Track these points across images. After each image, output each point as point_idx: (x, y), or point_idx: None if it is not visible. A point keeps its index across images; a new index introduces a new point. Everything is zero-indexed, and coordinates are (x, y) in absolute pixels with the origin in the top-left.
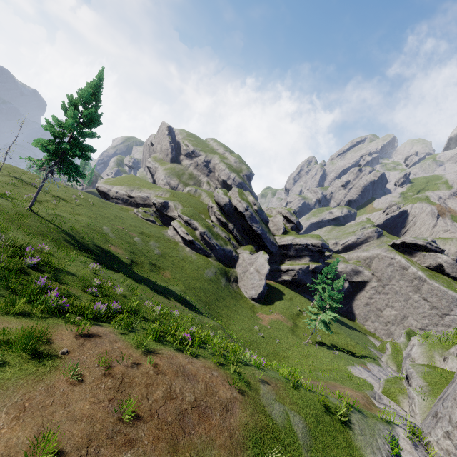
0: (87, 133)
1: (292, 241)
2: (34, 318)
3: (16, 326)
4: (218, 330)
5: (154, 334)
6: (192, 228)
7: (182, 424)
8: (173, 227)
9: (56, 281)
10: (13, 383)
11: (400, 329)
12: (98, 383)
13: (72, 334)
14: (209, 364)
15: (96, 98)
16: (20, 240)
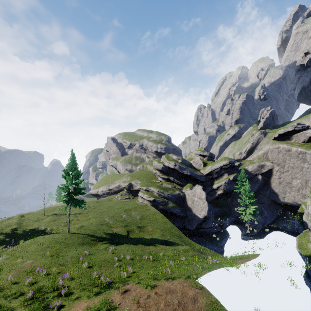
0: (78, 182)
1: (211, 169)
2: (101, 294)
3: (97, 301)
4: (189, 251)
5: (151, 277)
6: (150, 192)
7: None
8: (140, 196)
9: (99, 269)
10: None
11: (308, 190)
12: None
13: (118, 294)
14: (181, 280)
15: (75, 164)
16: (74, 254)
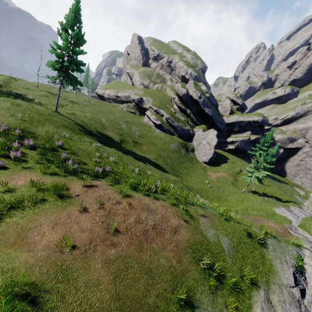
0: (77, 51)
1: (237, 119)
2: (60, 176)
3: (50, 181)
4: (178, 182)
5: (130, 185)
6: (160, 115)
7: (146, 237)
8: (147, 116)
9: (73, 155)
10: (50, 210)
11: None
12: (96, 212)
13: (81, 185)
14: (166, 204)
15: (78, 21)
16: (52, 131)
